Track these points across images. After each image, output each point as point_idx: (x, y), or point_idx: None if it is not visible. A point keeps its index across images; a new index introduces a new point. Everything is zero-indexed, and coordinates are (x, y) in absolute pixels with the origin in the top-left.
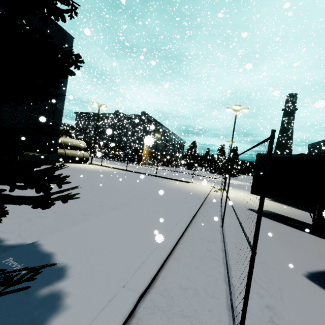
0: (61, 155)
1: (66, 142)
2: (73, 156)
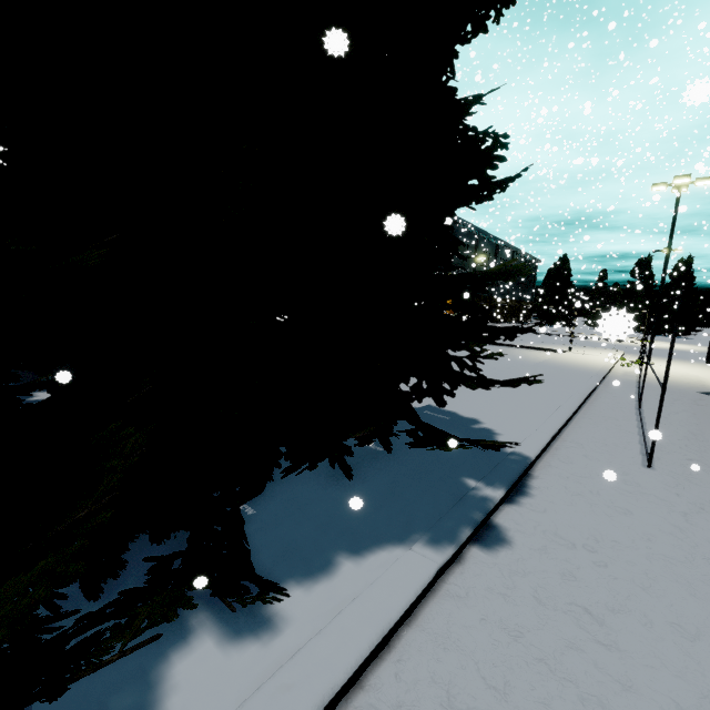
0: None
1: None
2: None
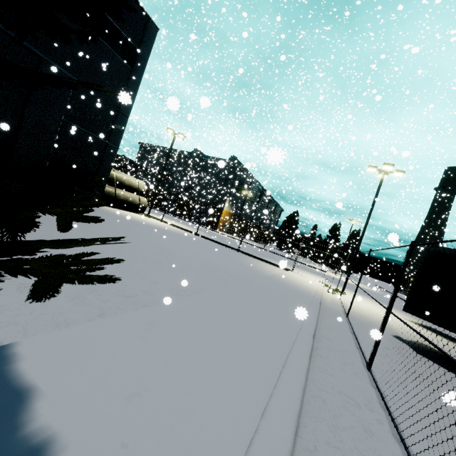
0: (109, 194)
1: (119, 179)
2: (126, 200)
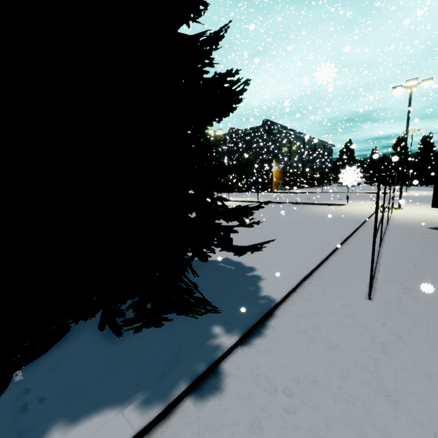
0: None
1: None
2: None
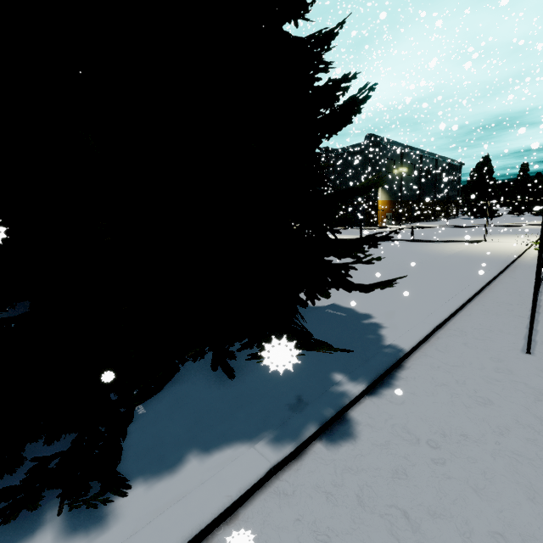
0: None
1: None
2: None
